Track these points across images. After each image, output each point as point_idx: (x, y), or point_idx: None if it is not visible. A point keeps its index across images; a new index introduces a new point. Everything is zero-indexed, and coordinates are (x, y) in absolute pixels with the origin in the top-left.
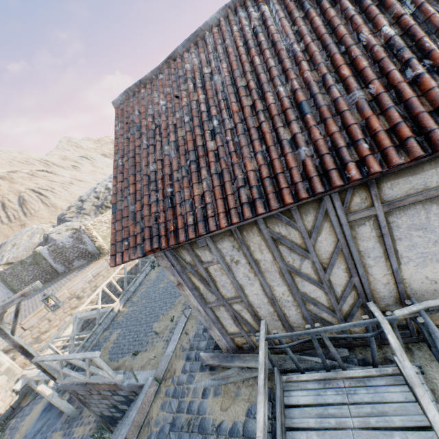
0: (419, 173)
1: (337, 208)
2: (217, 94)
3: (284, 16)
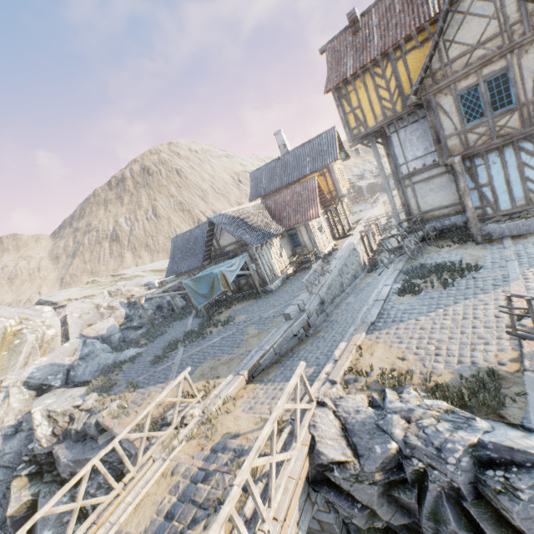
0: None
1: None
2: None
3: None
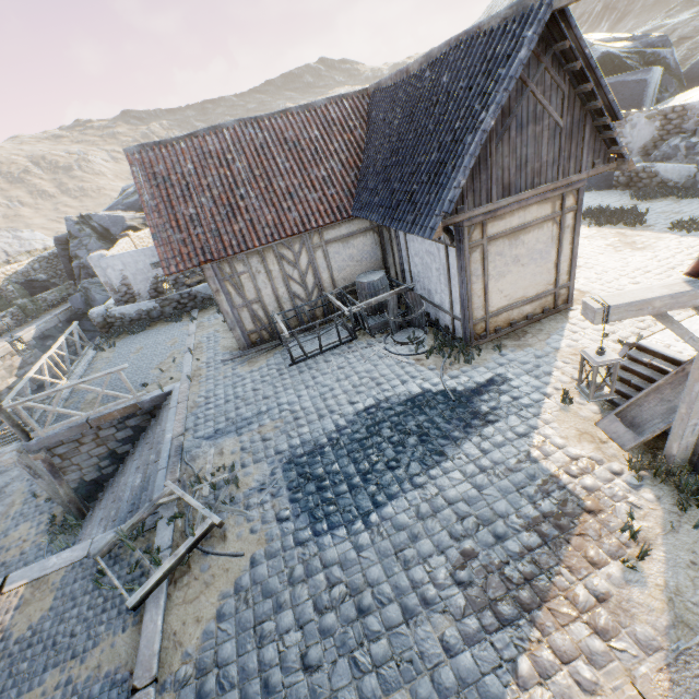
0: (335, 230)
1: (308, 242)
2: (241, 175)
3: (278, 145)
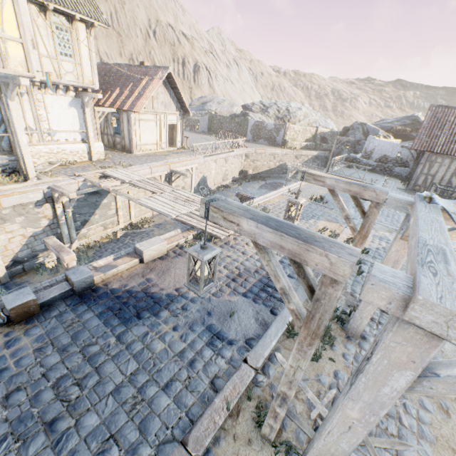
0: None
1: None
2: None
3: None
